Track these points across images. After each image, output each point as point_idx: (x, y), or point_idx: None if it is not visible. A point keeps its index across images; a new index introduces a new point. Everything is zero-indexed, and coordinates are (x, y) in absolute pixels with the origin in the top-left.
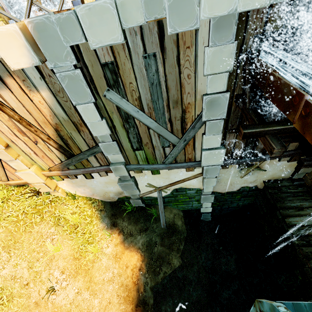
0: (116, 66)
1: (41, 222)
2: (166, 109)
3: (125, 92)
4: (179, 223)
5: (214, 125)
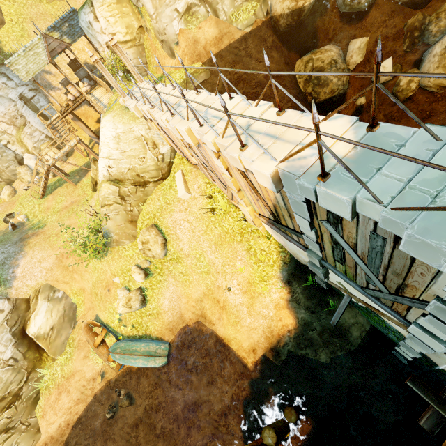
0: (340, 217)
1: (239, 242)
2: (383, 269)
3: (342, 232)
4: (355, 333)
5: (440, 324)
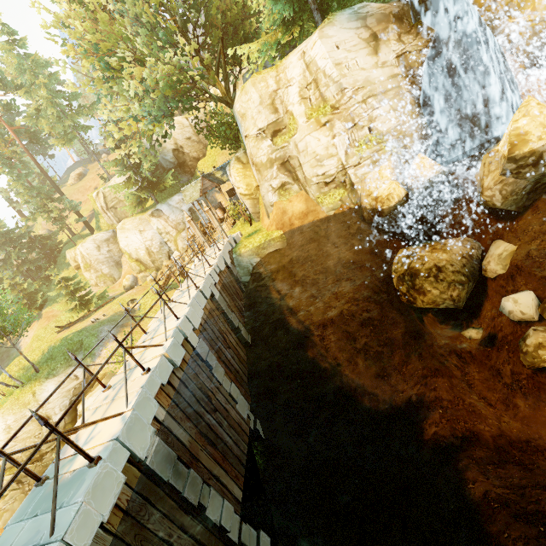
0: None
1: None
2: None
3: None
4: None
5: None
